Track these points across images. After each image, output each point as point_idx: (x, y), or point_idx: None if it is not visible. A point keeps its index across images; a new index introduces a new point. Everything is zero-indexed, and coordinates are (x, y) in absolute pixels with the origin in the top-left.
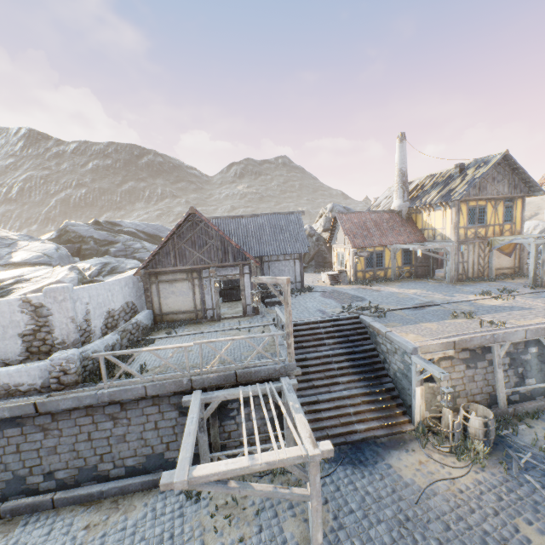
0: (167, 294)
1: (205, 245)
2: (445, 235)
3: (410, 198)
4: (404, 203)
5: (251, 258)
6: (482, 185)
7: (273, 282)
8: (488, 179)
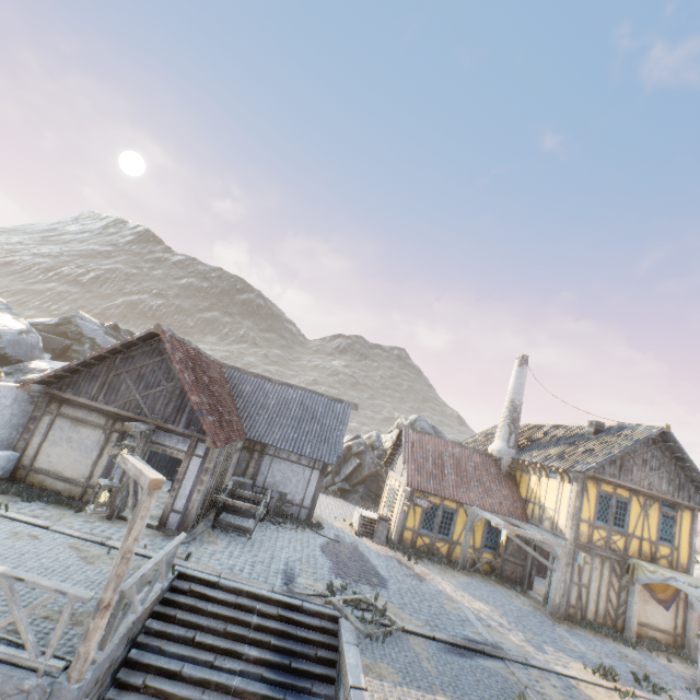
0: (59, 438)
1: (156, 386)
2: (557, 523)
3: (520, 446)
4: (507, 448)
5: (208, 432)
6: (625, 463)
7: (136, 475)
8: (636, 458)
